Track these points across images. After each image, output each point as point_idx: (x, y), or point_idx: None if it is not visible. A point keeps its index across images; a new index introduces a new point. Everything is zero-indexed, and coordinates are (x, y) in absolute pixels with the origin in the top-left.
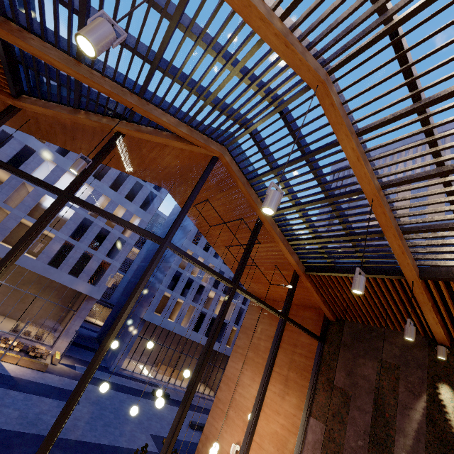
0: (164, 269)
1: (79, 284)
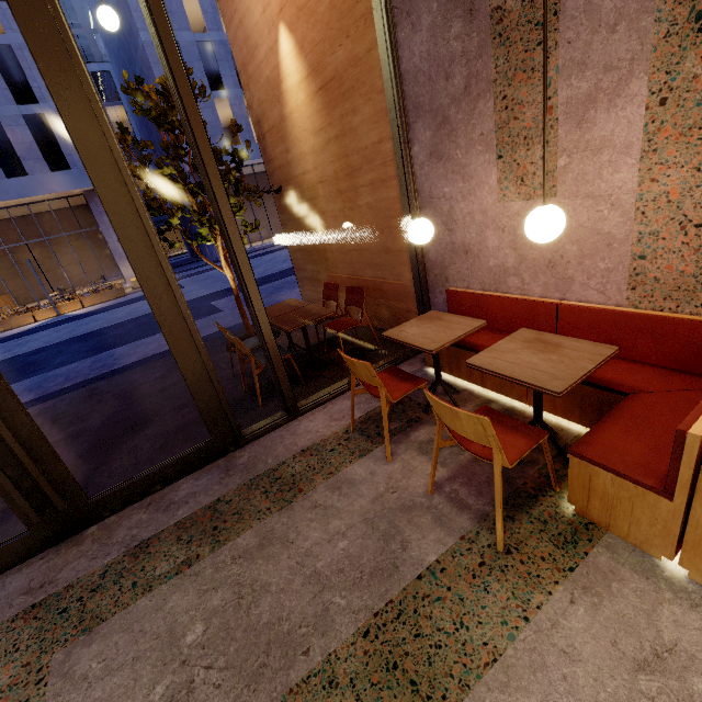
0: (145, 65)
1: (44, 184)
